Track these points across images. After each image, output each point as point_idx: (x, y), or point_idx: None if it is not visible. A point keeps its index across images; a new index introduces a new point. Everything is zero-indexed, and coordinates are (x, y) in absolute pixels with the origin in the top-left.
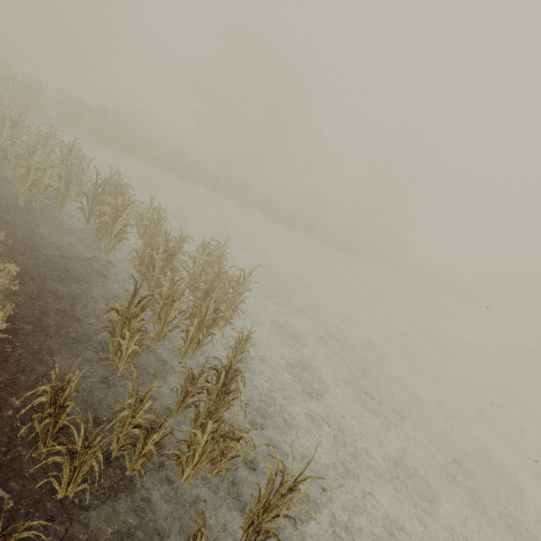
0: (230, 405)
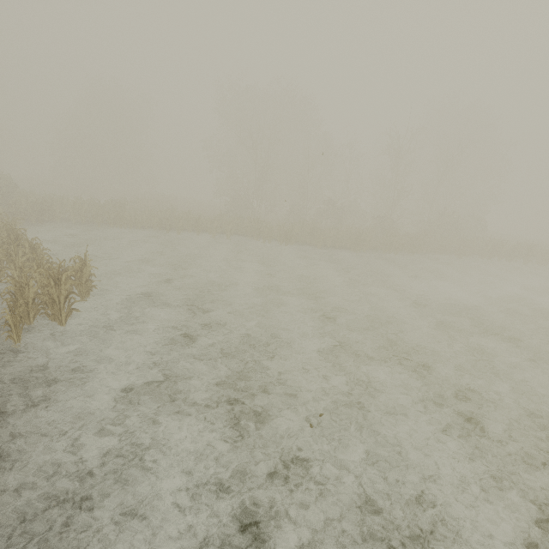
0: None
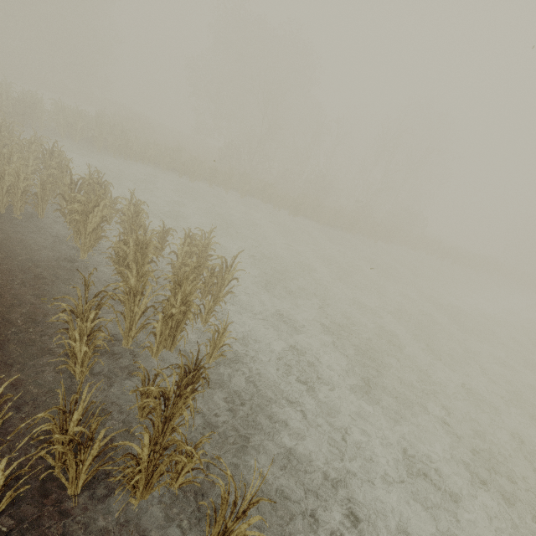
0: (183, 410)
